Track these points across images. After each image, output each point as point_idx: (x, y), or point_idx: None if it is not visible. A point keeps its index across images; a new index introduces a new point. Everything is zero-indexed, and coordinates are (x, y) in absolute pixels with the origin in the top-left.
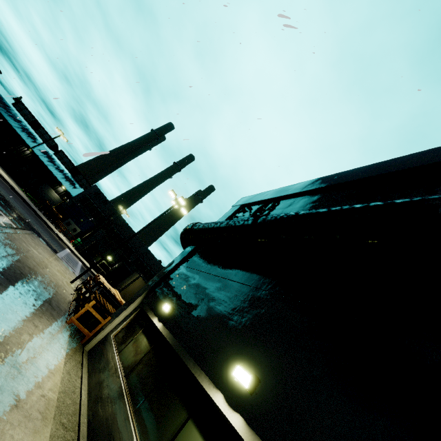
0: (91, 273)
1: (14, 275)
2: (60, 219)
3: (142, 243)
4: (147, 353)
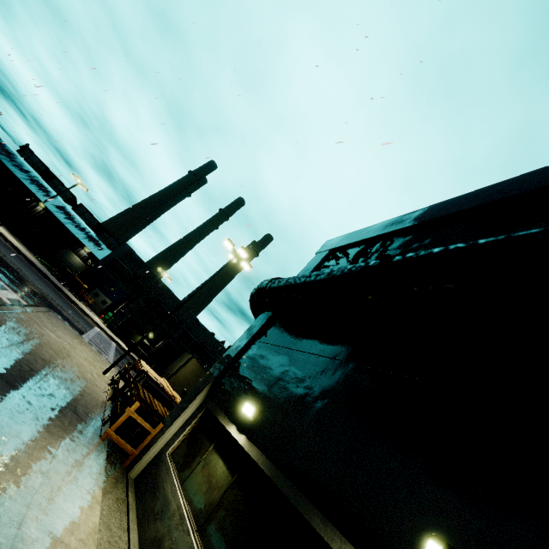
0: (128, 356)
1: (19, 375)
2: (85, 290)
3: (190, 313)
4: (229, 489)
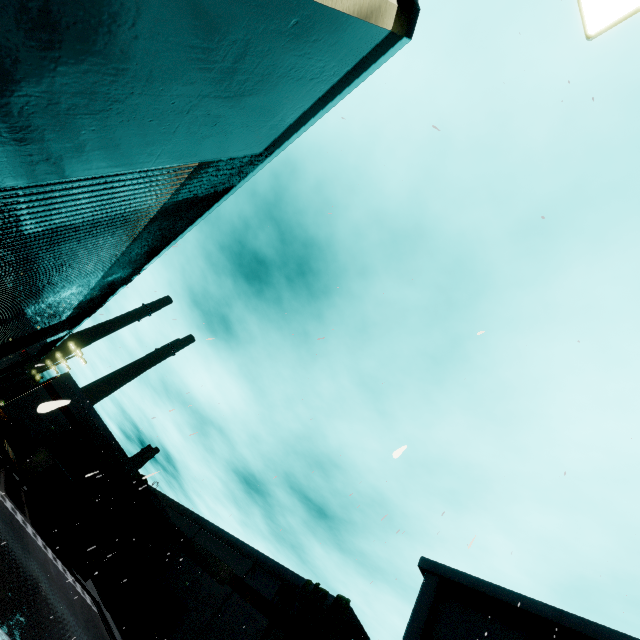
0: None
1: None
2: None
3: None
4: None
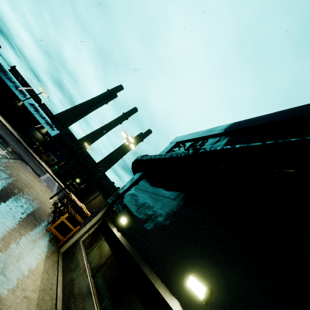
0: (64, 191)
1: (5, 195)
2: (42, 152)
3: (101, 170)
4: (109, 257)
